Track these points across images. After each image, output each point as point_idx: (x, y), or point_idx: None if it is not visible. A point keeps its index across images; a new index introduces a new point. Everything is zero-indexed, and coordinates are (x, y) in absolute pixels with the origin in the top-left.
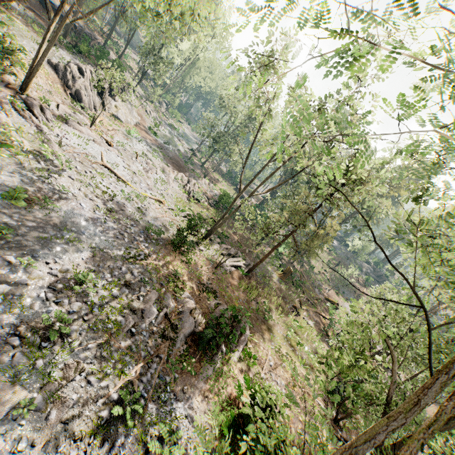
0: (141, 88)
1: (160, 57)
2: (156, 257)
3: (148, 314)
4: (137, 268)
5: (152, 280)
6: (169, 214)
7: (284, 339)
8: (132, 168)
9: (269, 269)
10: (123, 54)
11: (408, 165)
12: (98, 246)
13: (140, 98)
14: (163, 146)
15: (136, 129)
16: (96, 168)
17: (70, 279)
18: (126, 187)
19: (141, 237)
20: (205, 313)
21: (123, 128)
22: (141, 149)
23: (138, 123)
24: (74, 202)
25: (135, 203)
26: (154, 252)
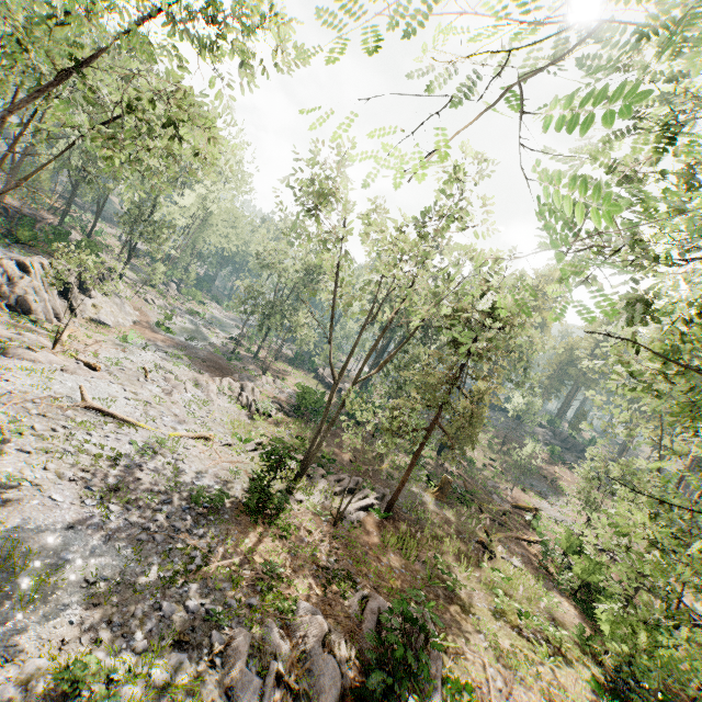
0: (132, 270)
1: (153, 223)
2: (224, 551)
3: (241, 695)
4: (194, 590)
5: (230, 605)
6: (226, 455)
7: (494, 617)
8: (142, 396)
9: (415, 491)
10: (93, 231)
11: (536, 278)
12: (102, 576)
13: (132, 285)
14: (185, 345)
15: (135, 331)
16: (74, 417)
17: (47, 690)
18: (138, 432)
19: (187, 518)
20: (348, 630)
21: (112, 335)
22: (151, 360)
23: (138, 321)
24: (36, 499)
25: (160, 457)
26: (219, 541)
